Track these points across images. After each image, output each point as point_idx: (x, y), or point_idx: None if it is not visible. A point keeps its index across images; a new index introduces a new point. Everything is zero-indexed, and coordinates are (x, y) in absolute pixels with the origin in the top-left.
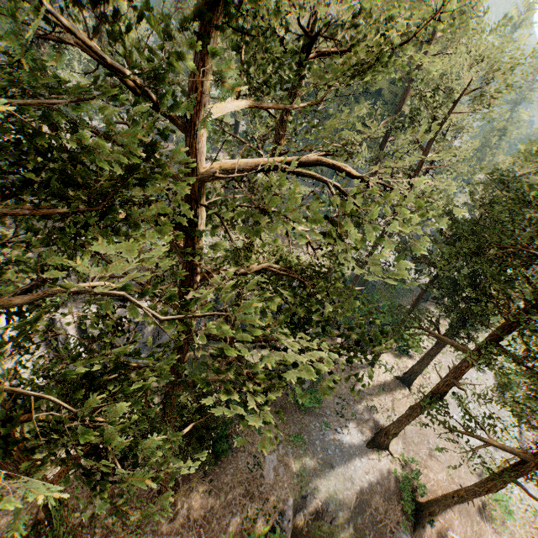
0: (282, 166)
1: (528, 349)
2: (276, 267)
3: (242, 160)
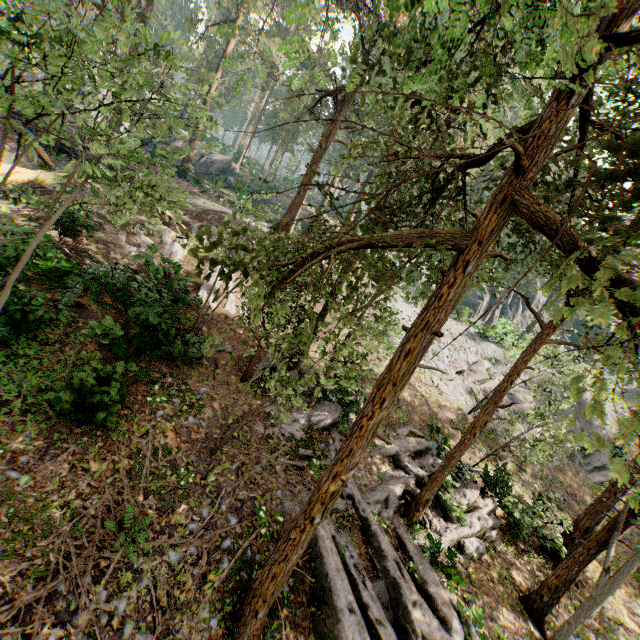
0: None
1: None
2: None
3: None
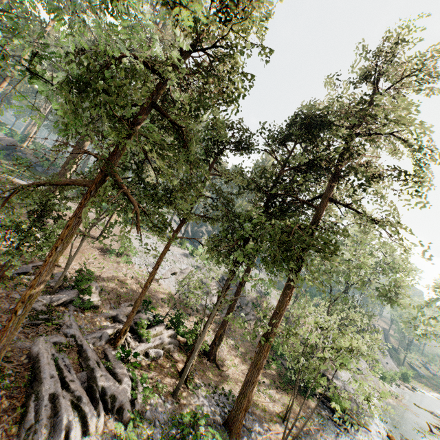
0: None
1: None
2: None
3: None
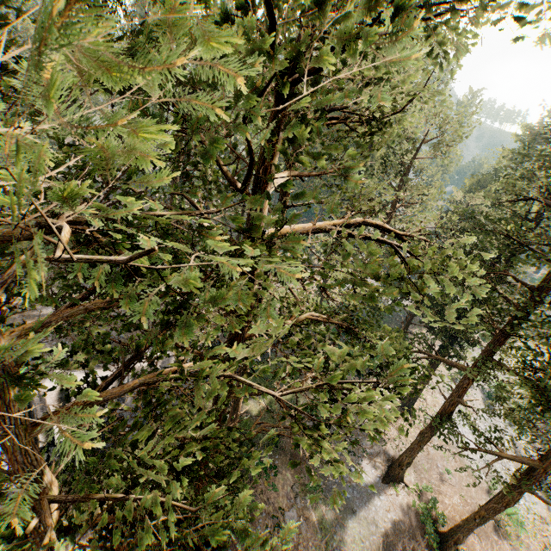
0: (341, 230)
1: (522, 361)
2: (318, 315)
3: (301, 225)
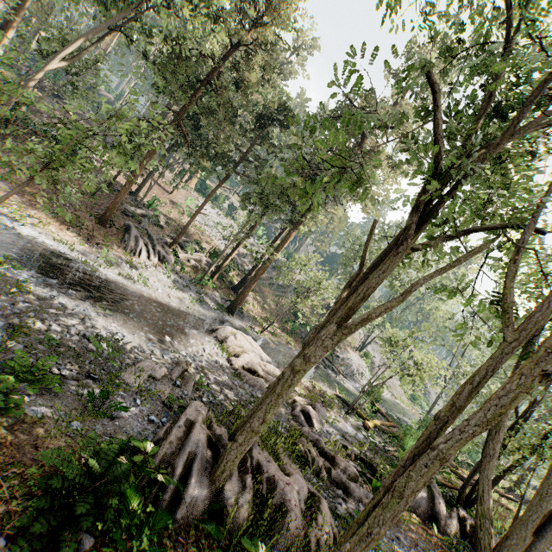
0: None
1: None
2: None
3: None
